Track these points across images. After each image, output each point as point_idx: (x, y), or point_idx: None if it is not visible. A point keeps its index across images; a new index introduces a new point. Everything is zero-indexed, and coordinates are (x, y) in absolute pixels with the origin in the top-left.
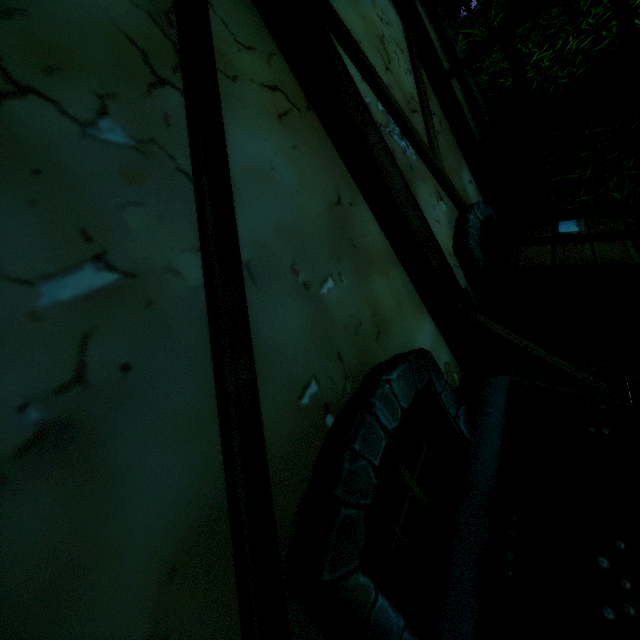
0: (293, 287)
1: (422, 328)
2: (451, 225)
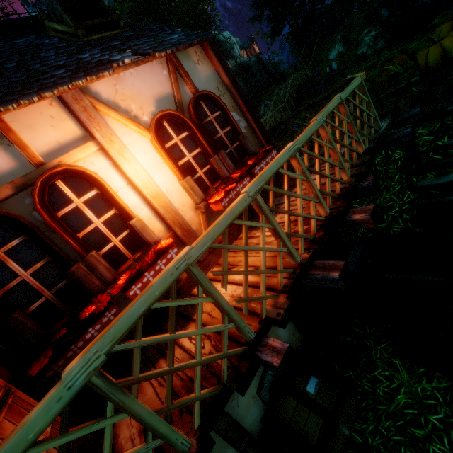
0: None
1: None
2: (259, 376)
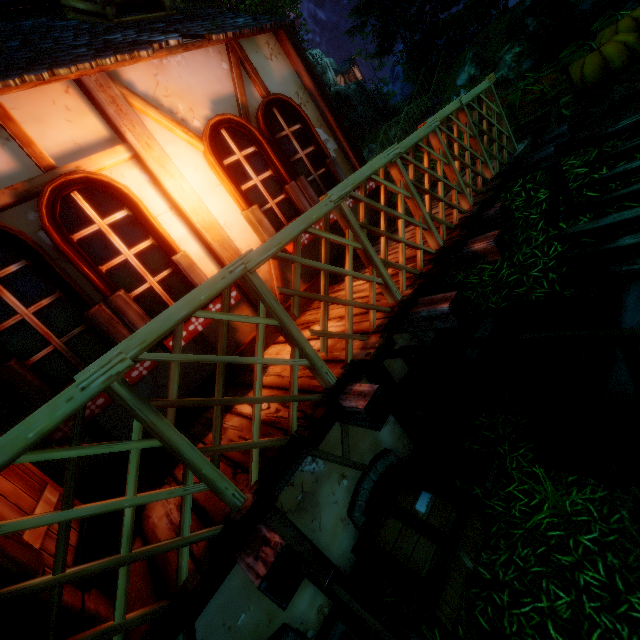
0: (223, 633)
1: (303, 596)
2: (350, 492)
